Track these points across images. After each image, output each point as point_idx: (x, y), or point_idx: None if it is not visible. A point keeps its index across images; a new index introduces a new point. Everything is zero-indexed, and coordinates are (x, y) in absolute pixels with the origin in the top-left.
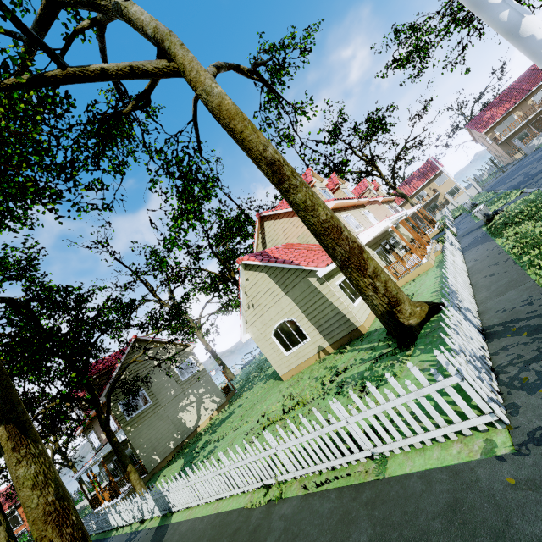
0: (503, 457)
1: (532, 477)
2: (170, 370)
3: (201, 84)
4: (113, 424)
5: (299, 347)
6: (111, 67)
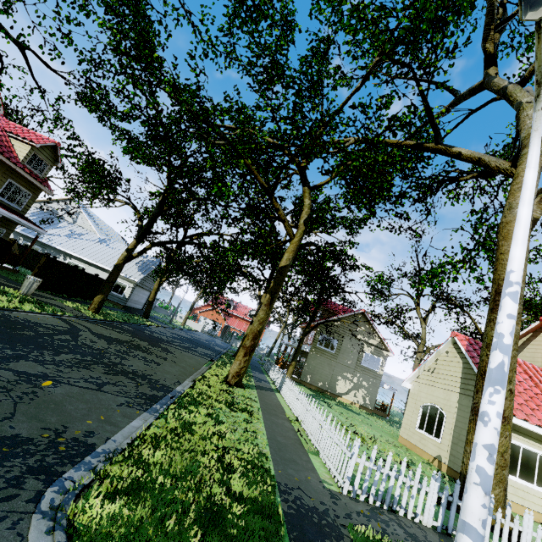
0: (321, 482)
1: (312, 483)
2: (361, 350)
3: (513, 198)
4: (311, 340)
5: (428, 436)
6: (466, 154)
